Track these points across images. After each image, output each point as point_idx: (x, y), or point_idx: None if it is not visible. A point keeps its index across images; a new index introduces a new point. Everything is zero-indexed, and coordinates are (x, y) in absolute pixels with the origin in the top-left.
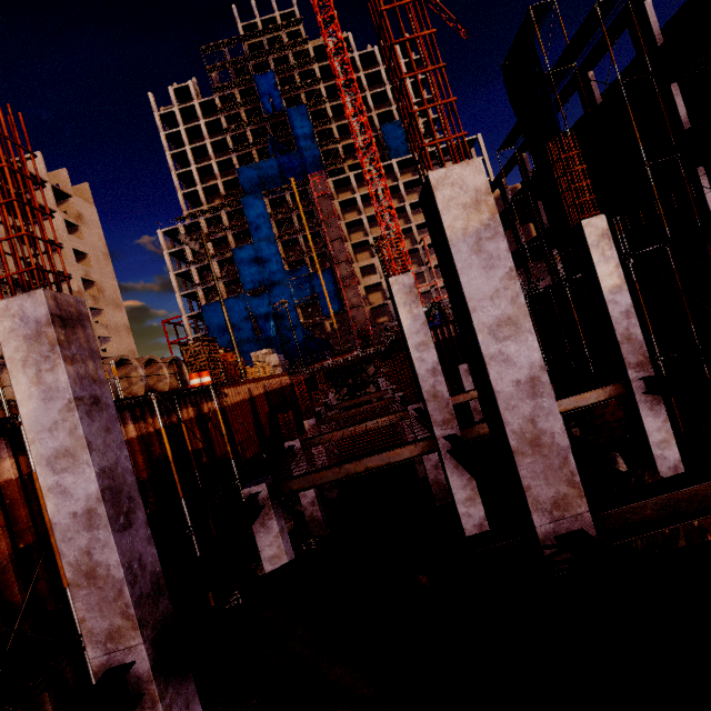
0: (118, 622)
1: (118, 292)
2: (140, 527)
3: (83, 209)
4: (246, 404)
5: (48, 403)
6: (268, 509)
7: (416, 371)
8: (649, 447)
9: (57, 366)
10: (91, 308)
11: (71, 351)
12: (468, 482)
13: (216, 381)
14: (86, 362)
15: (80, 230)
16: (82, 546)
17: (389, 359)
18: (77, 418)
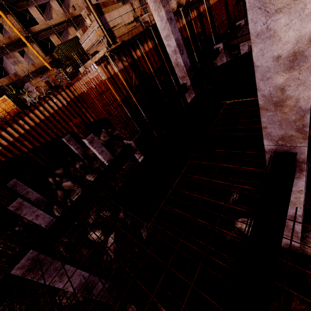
0: (183, 75)
1: None
2: (185, 54)
3: None
4: (221, 1)
5: (162, 22)
6: (222, 53)
7: None
8: None
9: (161, 9)
10: None
11: (163, 3)
12: None
13: None
14: (166, 6)
15: None
16: (175, 58)
17: None
18: (168, 25)
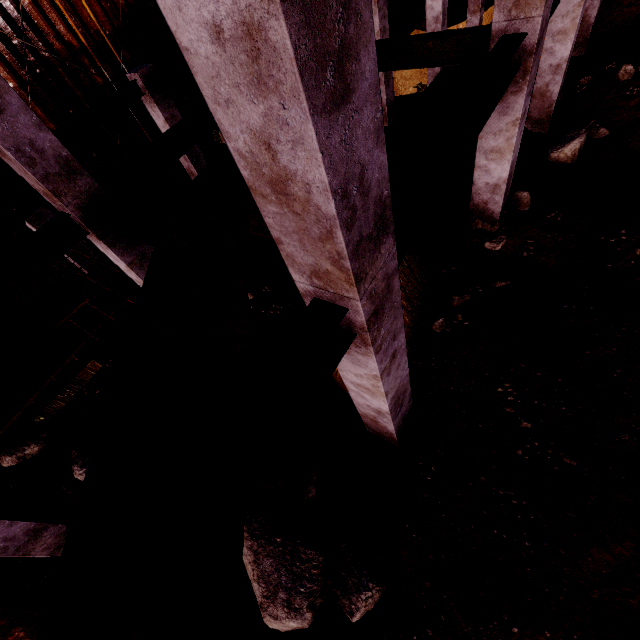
0: None
1: None
2: None
3: None
4: None
5: None
6: (149, 98)
7: None
8: (477, 151)
9: None
10: None
11: None
12: None
13: None
14: None
15: None
16: None
17: None
18: None
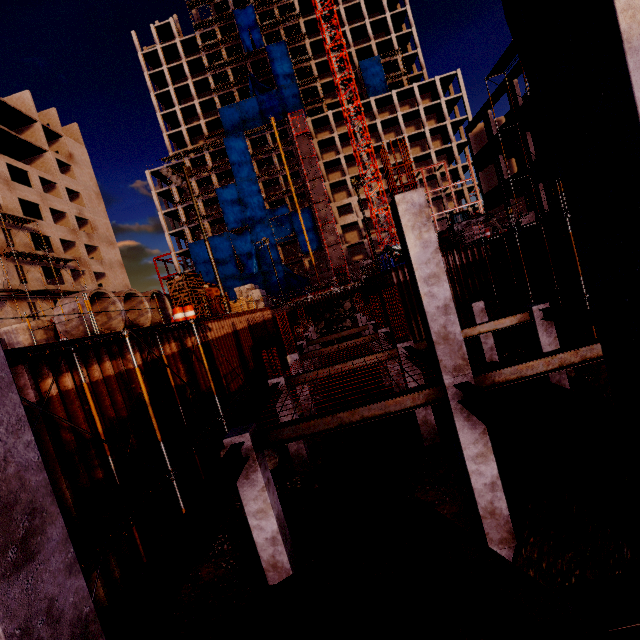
0: None
1: (110, 230)
2: (52, 552)
3: (74, 149)
4: (230, 338)
5: None
6: (252, 461)
7: (423, 308)
8: None
9: None
10: (86, 245)
11: None
12: (480, 437)
13: (200, 315)
14: None
15: (72, 170)
16: None
17: (364, 295)
18: None
